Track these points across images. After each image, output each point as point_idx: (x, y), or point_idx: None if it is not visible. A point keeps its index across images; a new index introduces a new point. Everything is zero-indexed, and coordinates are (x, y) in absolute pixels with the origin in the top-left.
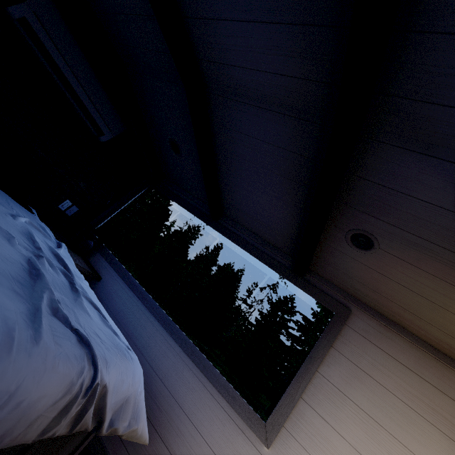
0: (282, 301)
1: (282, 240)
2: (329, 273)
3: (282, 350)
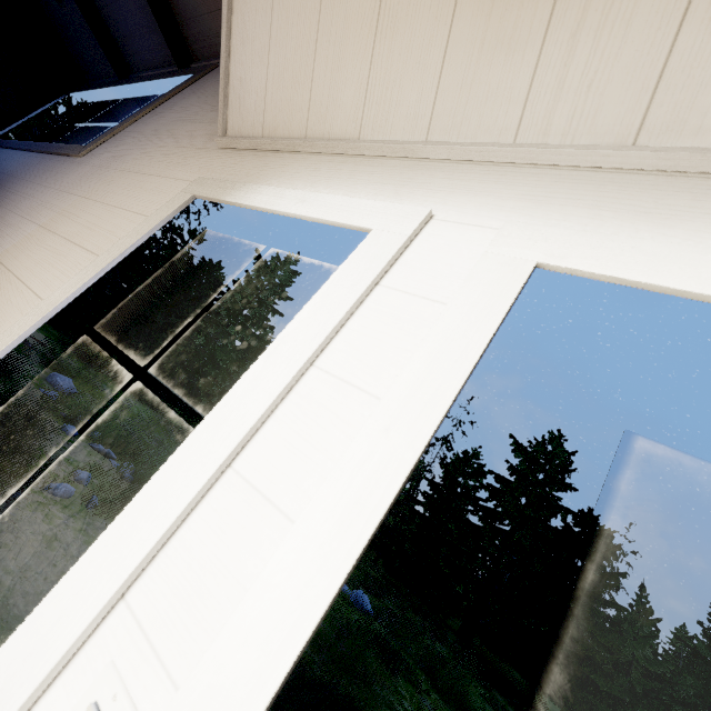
0: (462, 460)
1: (163, 39)
2: (199, 40)
3: (469, 532)
